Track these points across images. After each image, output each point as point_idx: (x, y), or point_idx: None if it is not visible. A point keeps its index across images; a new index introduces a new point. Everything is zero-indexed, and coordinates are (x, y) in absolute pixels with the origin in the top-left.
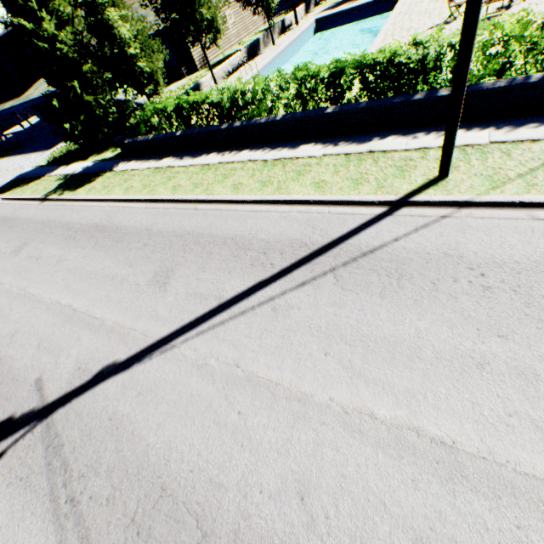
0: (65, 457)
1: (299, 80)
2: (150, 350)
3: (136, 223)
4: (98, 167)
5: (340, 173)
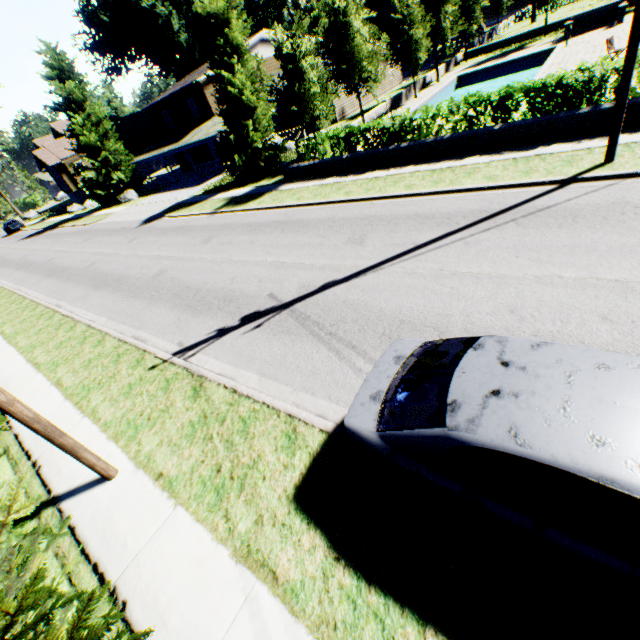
0: (314, 320)
1: (469, 105)
2: (362, 272)
3: (316, 217)
4: (259, 190)
5: (509, 170)
